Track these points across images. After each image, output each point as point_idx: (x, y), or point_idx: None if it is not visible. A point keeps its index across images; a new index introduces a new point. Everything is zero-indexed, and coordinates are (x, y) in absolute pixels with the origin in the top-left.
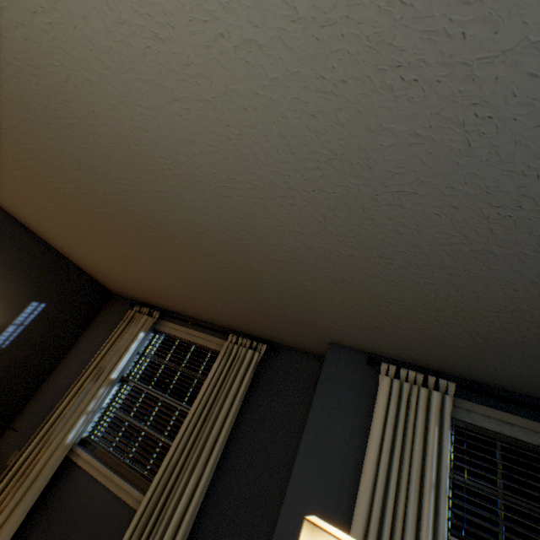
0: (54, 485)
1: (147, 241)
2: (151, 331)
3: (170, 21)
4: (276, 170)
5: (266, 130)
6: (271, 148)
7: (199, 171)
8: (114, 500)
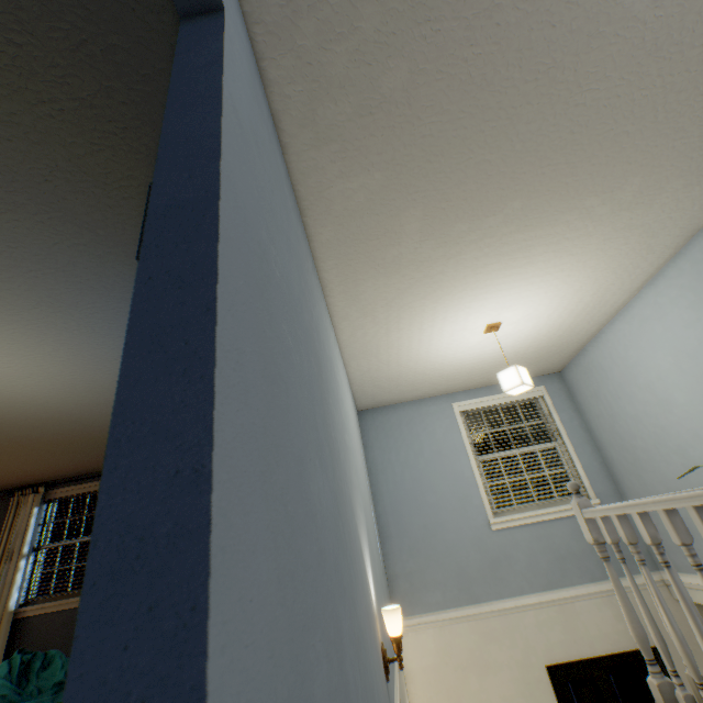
0: (14, 640)
1: (17, 448)
2: (44, 503)
3: (15, 397)
4: (81, 410)
5: (68, 405)
6: (74, 407)
7: (44, 418)
8: (71, 612)
